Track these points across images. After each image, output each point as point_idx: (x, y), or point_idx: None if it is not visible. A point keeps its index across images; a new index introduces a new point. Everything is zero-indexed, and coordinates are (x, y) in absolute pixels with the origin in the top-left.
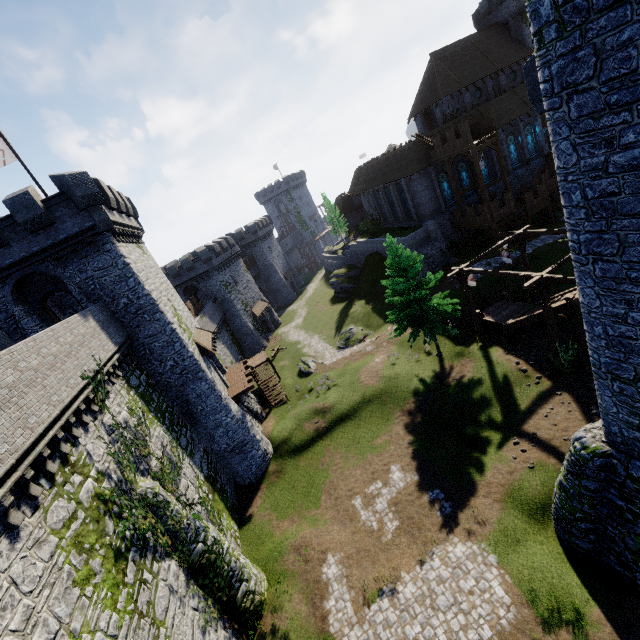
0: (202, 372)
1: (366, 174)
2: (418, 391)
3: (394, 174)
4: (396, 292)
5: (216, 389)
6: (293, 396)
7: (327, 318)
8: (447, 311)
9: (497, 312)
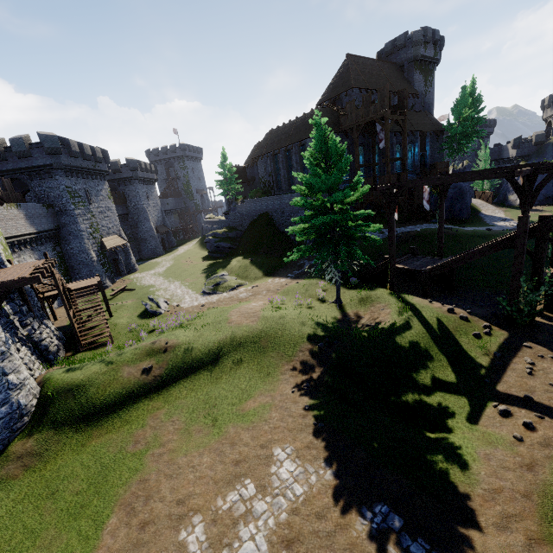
0: None
1: (269, 138)
2: (316, 336)
3: (300, 135)
4: (311, 192)
5: None
6: (122, 336)
7: (195, 269)
8: (367, 236)
9: (408, 262)
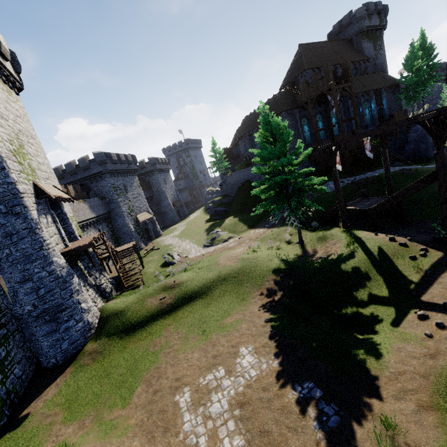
0: (22, 207)
1: (245, 123)
2: (279, 269)
3: None
4: (264, 161)
5: (37, 233)
6: (150, 280)
7: (200, 230)
8: (314, 187)
9: (359, 203)
